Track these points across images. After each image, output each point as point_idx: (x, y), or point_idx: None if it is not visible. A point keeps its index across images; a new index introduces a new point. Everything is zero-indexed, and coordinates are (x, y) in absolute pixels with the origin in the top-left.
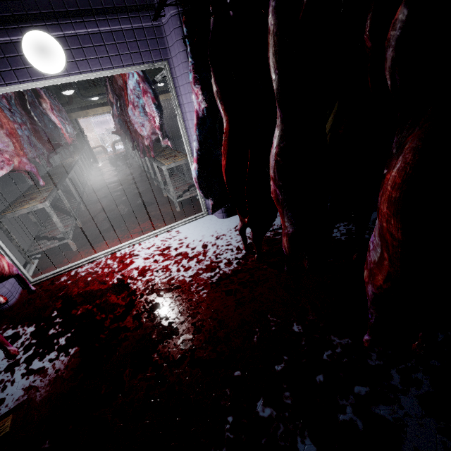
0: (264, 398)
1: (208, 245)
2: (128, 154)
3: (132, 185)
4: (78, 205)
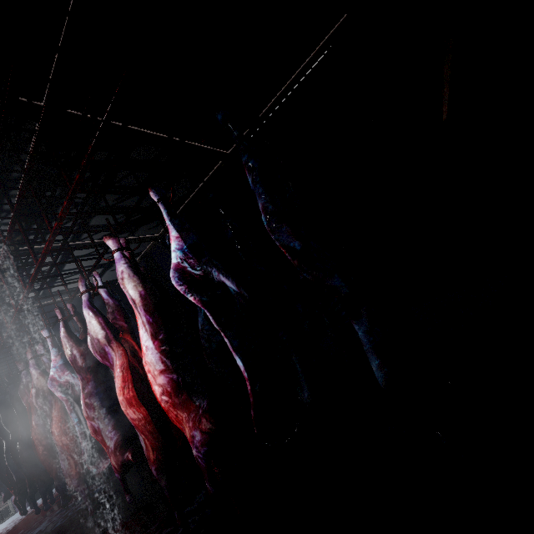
0: None
1: None
2: None
3: None
4: None
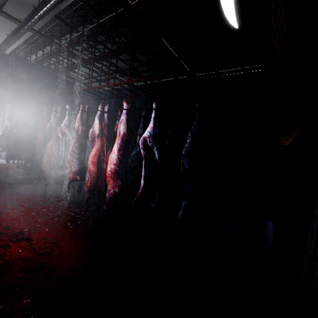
0: None
1: None
2: None
3: None
4: None
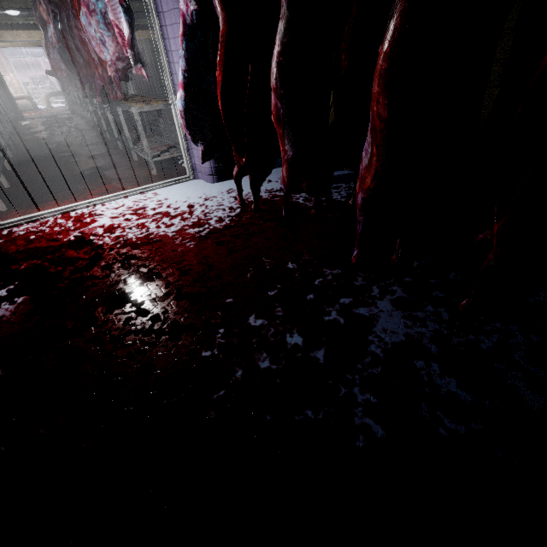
0: (256, 314)
1: (195, 205)
2: (74, 114)
3: (85, 147)
4: (0, 160)
